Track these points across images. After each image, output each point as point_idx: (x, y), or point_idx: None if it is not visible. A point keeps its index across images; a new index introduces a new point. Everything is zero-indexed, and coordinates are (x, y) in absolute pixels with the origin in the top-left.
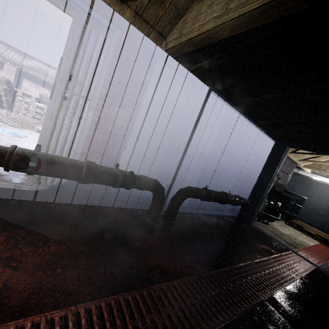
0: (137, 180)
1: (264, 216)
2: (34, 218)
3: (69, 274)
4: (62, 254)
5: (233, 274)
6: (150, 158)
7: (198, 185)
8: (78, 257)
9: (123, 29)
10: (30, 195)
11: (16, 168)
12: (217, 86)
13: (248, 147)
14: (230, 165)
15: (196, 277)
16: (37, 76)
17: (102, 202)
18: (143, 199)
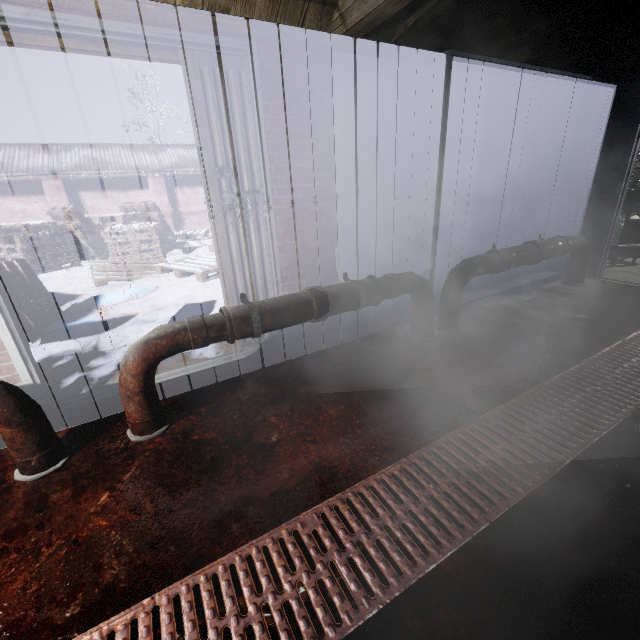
0: (385, 285)
1: (623, 251)
2: (281, 387)
3: (373, 432)
4: (347, 415)
5: (595, 368)
6: (379, 240)
7: (474, 248)
8: (367, 412)
9: (260, 36)
10: (250, 364)
11: (242, 335)
12: (457, 37)
13: (553, 129)
14: (525, 183)
15: (537, 389)
16: (95, 177)
17: (338, 339)
18: (390, 311)
